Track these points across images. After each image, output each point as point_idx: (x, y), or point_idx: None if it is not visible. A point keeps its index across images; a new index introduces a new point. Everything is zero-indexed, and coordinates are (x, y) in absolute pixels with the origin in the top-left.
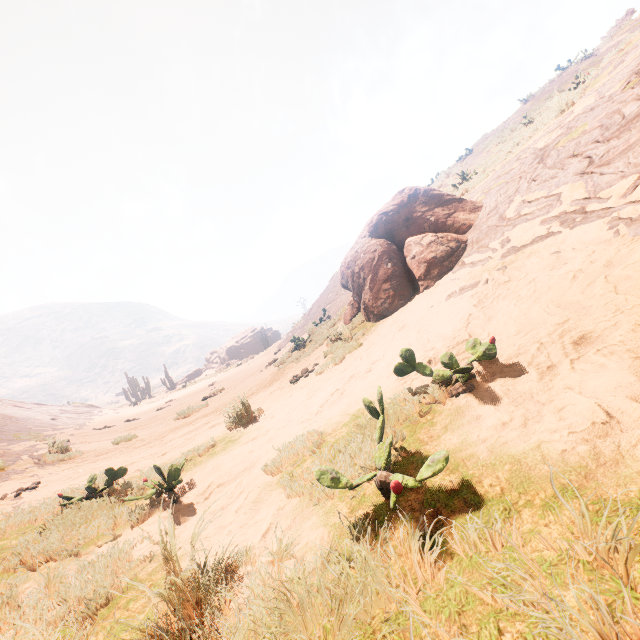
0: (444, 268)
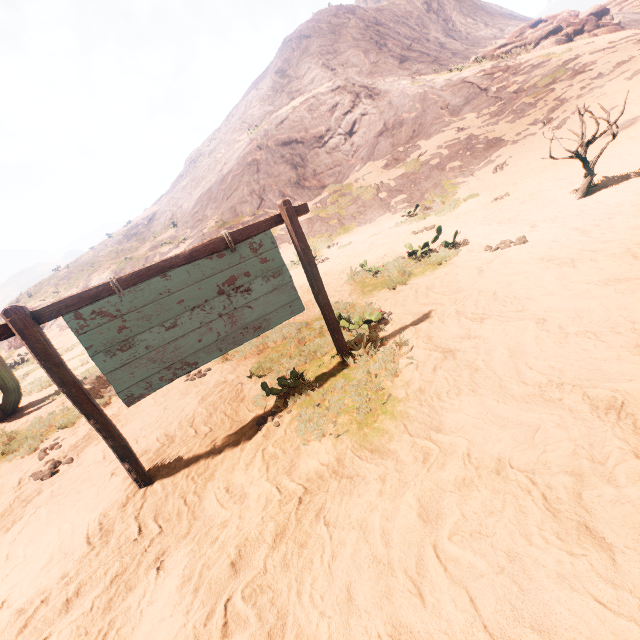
0: None
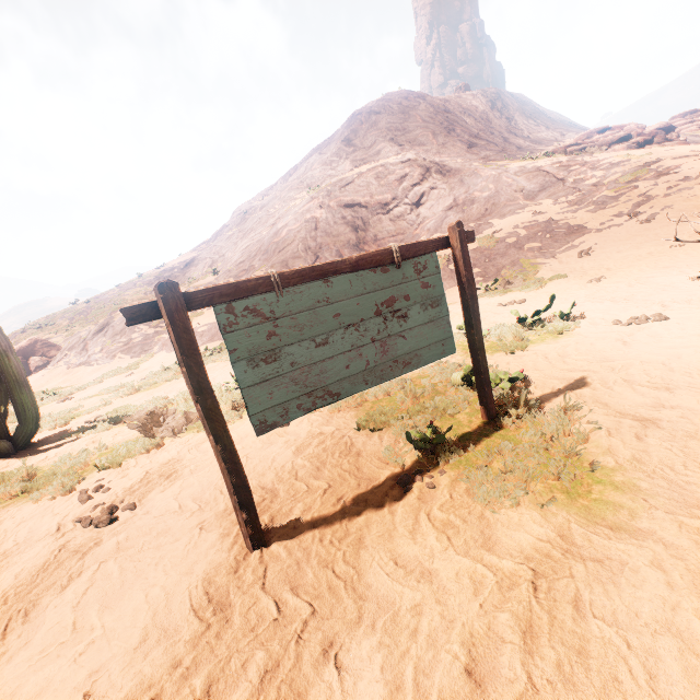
0: (42, 369)
